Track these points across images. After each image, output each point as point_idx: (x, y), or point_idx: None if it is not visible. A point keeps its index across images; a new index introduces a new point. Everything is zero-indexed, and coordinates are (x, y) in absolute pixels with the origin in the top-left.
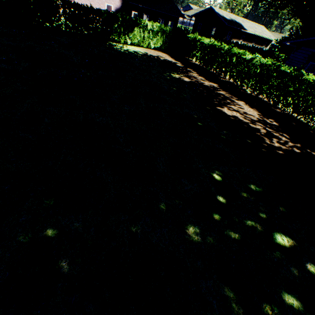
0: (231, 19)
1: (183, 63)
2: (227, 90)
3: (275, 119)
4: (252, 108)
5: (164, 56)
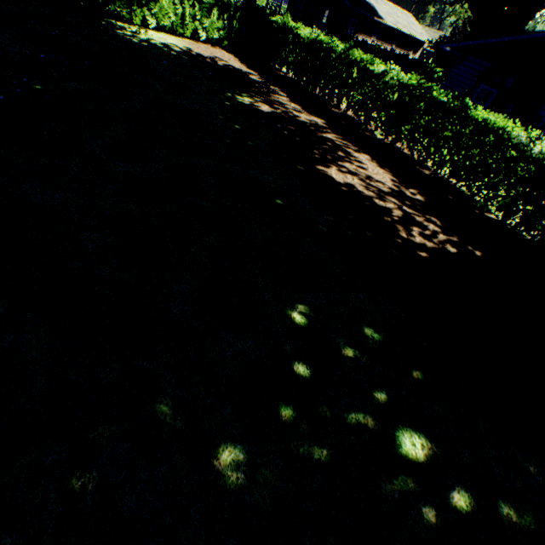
0: None
1: (264, 75)
2: (340, 133)
3: (420, 189)
4: (383, 167)
5: (226, 58)
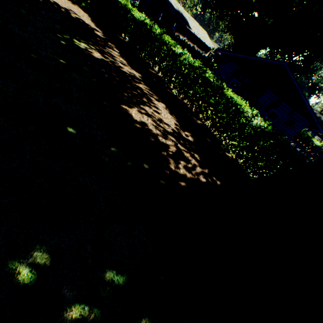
0: (178, 11)
1: (107, 34)
2: (150, 85)
3: (192, 132)
4: (172, 114)
5: (80, 14)
